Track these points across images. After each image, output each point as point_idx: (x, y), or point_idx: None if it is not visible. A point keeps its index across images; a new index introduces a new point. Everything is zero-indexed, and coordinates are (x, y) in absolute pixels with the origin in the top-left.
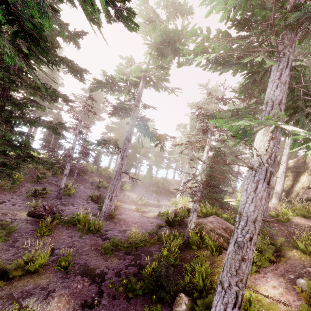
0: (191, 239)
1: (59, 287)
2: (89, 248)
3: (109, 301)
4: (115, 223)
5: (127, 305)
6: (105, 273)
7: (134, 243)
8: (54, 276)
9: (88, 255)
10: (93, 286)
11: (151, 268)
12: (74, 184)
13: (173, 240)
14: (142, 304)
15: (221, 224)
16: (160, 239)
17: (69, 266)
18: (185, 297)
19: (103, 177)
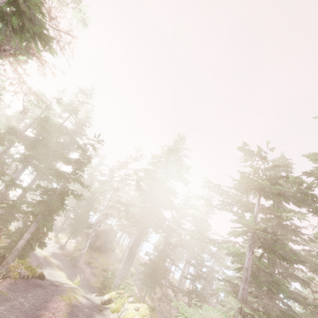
0: None
1: None
2: None
3: None
4: None
5: None
6: None
7: None
8: None
9: None
10: None
11: None
12: None
13: None
14: None
15: None
16: None
17: None
18: None
19: None
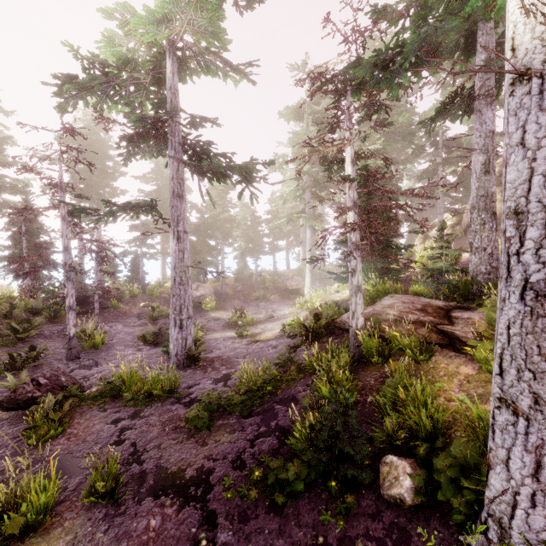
0: (365, 347)
1: (101, 545)
2: (159, 431)
3: (235, 529)
4: (204, 369)
5: (279, 523)
6: (208, 471)
7: (254, 390)
8: (84, 521)
9: (161, 447)
10: (188, 511)
11: (307, 428)
12: (100, 326)
13: (330, 360)
14: (311, 510)
15: (412, 304)
16: (302, 369)
17: (117, 485)
18: (401, 462)
19: (159, 299)
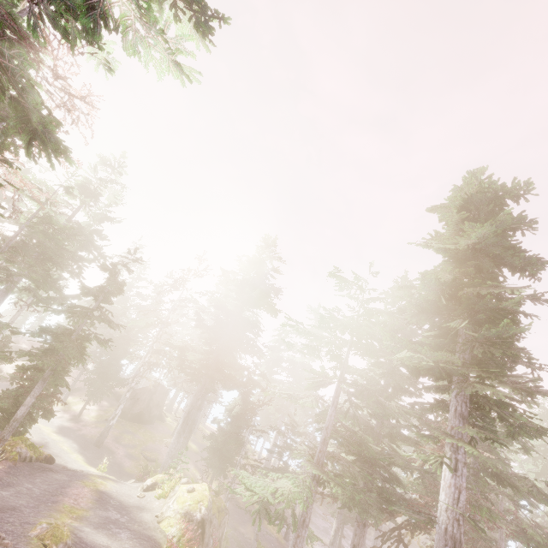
0: None
1: None
2: None
3: None
4: None
5: None
6: None
7: None
8: None
9: None
10: None
11: None
12: None
13: None
14: None
15: None
16: None
17: None
18: None
19: None
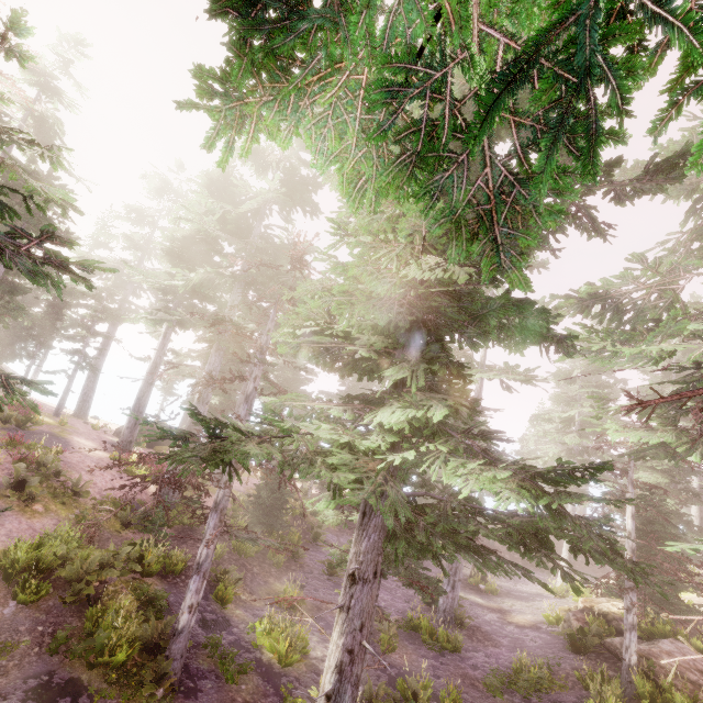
0: (637, 686)
1: None
2: (461, 681)
3: None
4: (469, 636)
5: None
6: None
7: (531, 681)
8: None
9: (469, 695)
10: None
11: None
12: None
13: (602, 683)
14: None
15: (693, 661)
16: (571, 680)
17: None
18: None
19: None
